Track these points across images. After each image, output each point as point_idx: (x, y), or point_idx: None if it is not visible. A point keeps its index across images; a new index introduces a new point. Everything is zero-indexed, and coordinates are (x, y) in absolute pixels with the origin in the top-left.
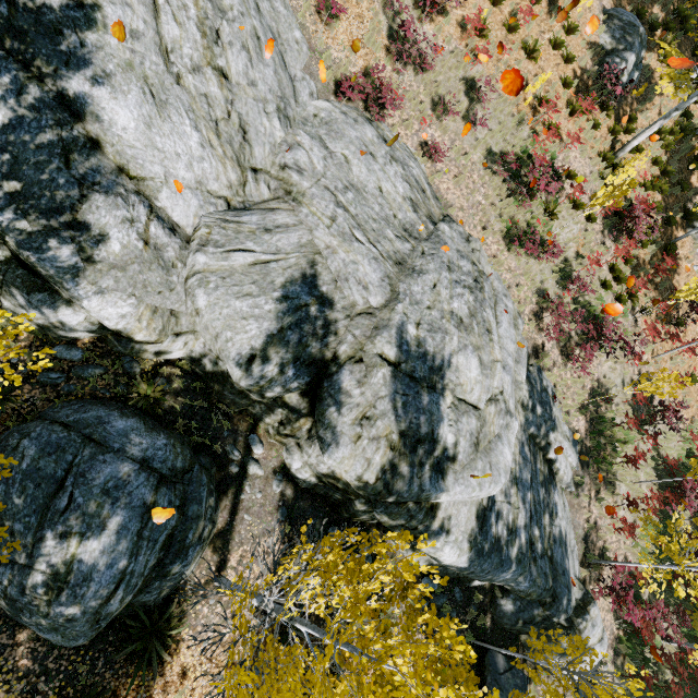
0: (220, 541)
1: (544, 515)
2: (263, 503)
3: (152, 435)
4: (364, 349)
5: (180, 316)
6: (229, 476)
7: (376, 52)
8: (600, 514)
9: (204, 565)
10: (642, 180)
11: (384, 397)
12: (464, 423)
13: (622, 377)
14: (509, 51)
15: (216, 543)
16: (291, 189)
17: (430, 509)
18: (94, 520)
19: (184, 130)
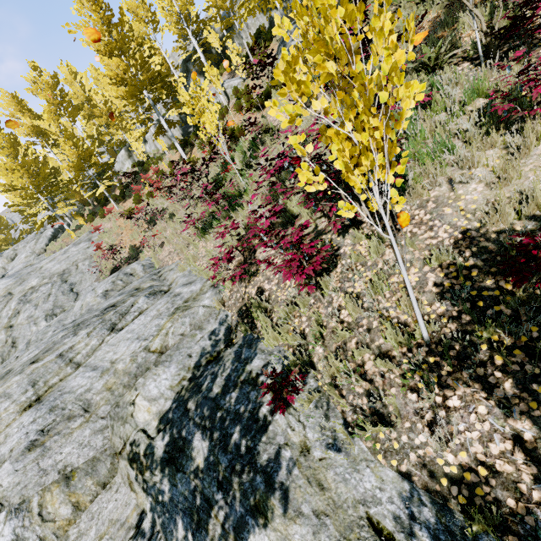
0: None
1: None
2: None
3: None
4: None
5: None
6: None
7: (139, 236)
8: None
9: None
10: None
11: None
12: None
13: None
14: None
15: None
16: None
17: None
18: None
19: None
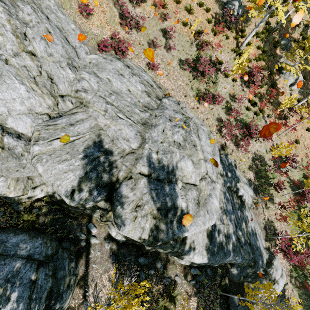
0: (82, 282)
1: (242, 223)
2: (101, 256)
3: (33, 241)
4: (132, 171)
5: (34, 178)
6: (81, 247)
7: (115, 26)
8: (269, 214)
9: (76, 297)
10: (254, 57)
11: (146, 193)
12: (189, 195)
13: (265, 149)
14: (179, 12)
15: (80, 284)
16: (82, 101)
17: (182, 241)
18: (2, 298)
19: (15, 86)
